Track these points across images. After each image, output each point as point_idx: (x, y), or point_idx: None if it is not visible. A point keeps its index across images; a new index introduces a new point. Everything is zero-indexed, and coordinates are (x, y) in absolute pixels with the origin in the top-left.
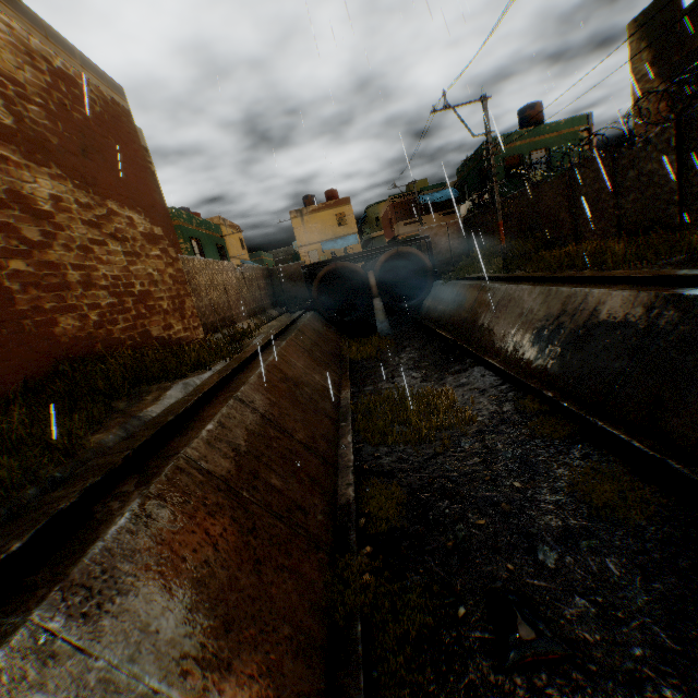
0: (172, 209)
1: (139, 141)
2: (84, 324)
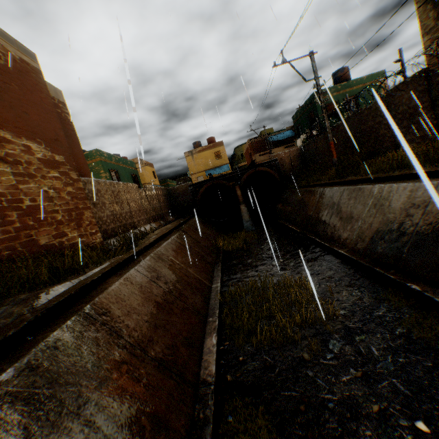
0: (96, 150)
1: (47, 92)
2: None
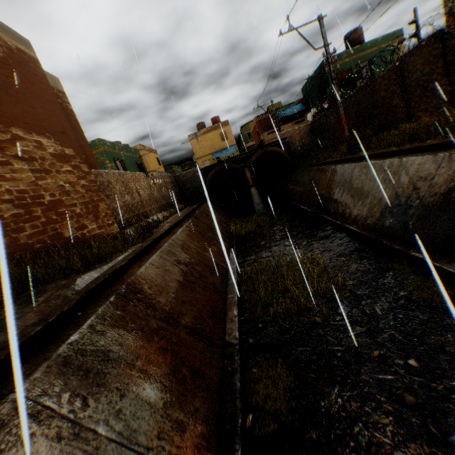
0: (98, 140)
1: (47, 82)
2: None
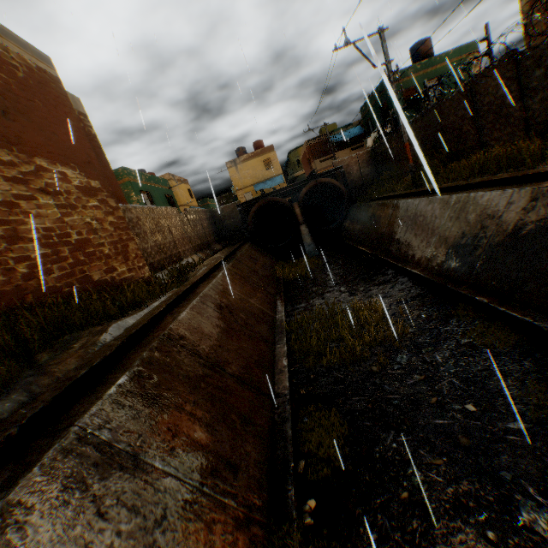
0: (122, 169)
1: (70, 104)
2: (10, 278)
